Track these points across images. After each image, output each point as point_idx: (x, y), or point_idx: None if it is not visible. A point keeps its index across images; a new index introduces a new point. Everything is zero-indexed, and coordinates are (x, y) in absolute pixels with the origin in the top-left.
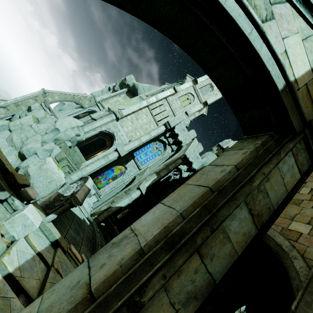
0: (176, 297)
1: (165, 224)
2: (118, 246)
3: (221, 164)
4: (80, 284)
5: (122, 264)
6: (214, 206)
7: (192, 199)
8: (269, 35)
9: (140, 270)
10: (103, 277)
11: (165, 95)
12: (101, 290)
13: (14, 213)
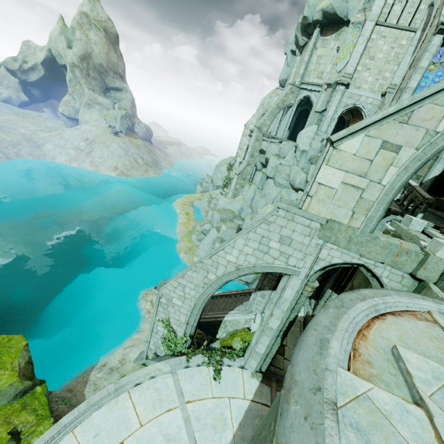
0: None
1: None
2: None
3: None
4: None
5: None
6: None
7: None
8: None
9: None
10: None
11: None
12: None
13: (404, 222)
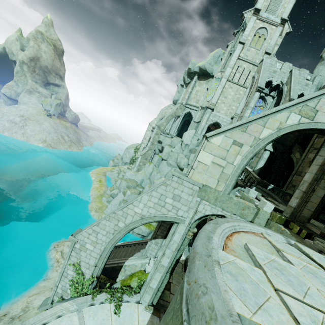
0: (321, 187)
1: (312, 177)
2: (303, 184)
3: (321, 155)
4: (300, 192)
5: (307, 186)
6: (323, 169)
7: (316, 169)
8: (318, 121)
9: (311, 186)
10: (305, 189)
11: (235, 57)
12: (305, 191)
13: (245, 191)
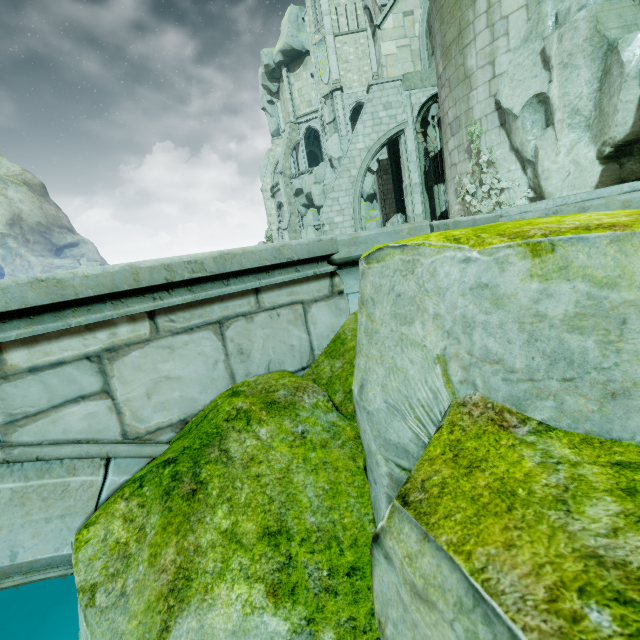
0: None
1: None
2: None
3: None
4: None
5: None
6: None
7: None
8: None
9: None
10: None
11: None
12: None
13: None
